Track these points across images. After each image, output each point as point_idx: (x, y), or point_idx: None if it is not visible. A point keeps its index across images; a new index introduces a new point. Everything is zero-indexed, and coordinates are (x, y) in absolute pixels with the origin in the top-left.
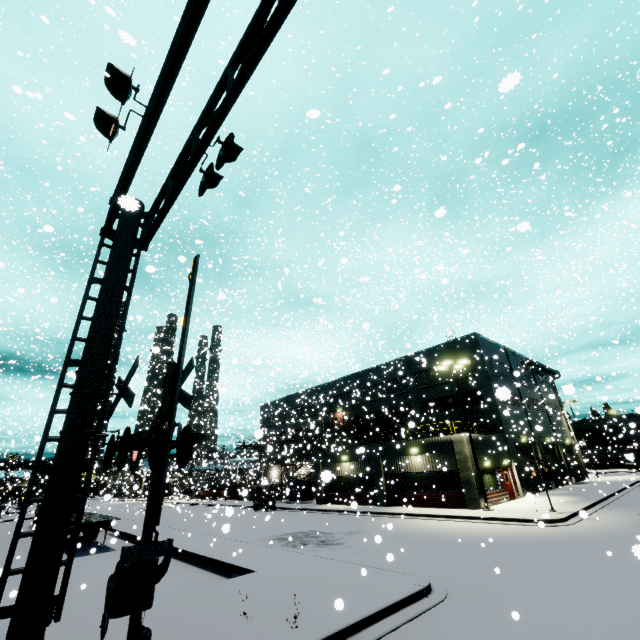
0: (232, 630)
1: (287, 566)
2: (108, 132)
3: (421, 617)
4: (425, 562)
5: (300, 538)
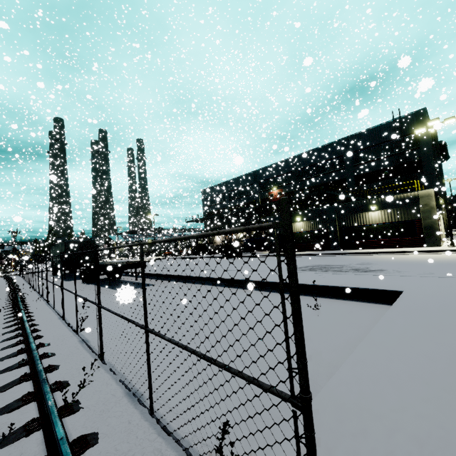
0: None
1: (425, 285)
2: None
3: None
4: None
5: (324, 269)
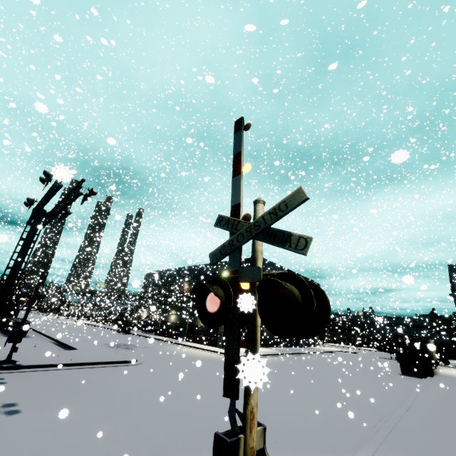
0: (51, 358)
1: (94, 350)
2: (28, 205)
3: (118, 366)
4: (152, 358)
5: (120, 345)
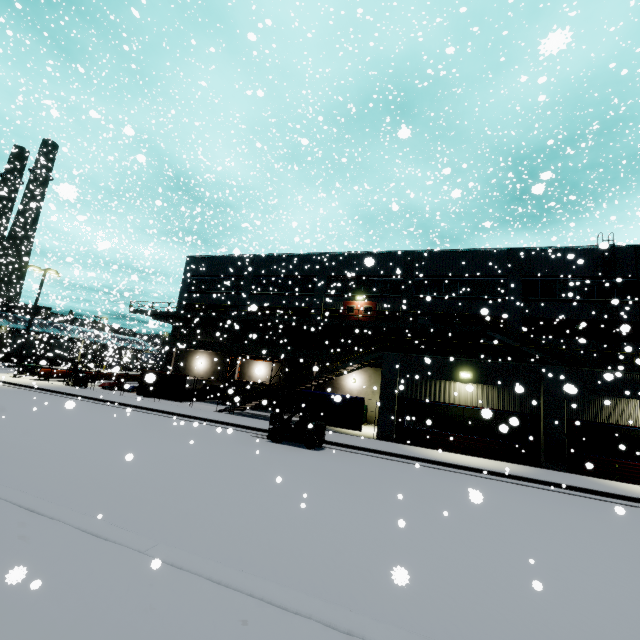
0: None
1: None
2: None
3: None
4: None
5: None
